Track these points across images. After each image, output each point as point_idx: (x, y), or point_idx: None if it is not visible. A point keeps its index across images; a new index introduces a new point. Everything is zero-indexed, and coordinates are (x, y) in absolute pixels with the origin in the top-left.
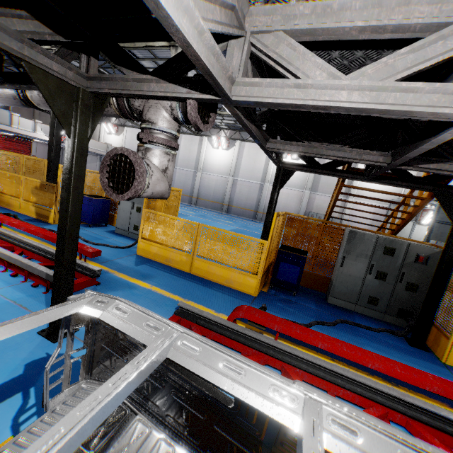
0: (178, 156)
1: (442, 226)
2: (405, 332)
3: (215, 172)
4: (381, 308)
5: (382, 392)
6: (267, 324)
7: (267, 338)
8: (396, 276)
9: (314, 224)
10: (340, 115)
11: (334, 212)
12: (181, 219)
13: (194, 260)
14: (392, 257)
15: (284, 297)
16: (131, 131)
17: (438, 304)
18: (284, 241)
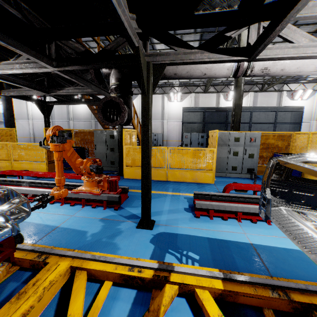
0: (54, 112)
1: (187, 124)
2: (118, 171)
3: (82, 119)
4: (116, 165)
5: (52, 184)
6: (12, 173)
7: (10, 179)
8: (118, 148)
9: (87, 132)
10: (25, 75)
11: (158, 130)
12: (0, 143)
13: (13, 163)
14: (114, 139)
15: (68, 171)
16: (14, 100)
17: (122, 154)
18: (76, 145)
